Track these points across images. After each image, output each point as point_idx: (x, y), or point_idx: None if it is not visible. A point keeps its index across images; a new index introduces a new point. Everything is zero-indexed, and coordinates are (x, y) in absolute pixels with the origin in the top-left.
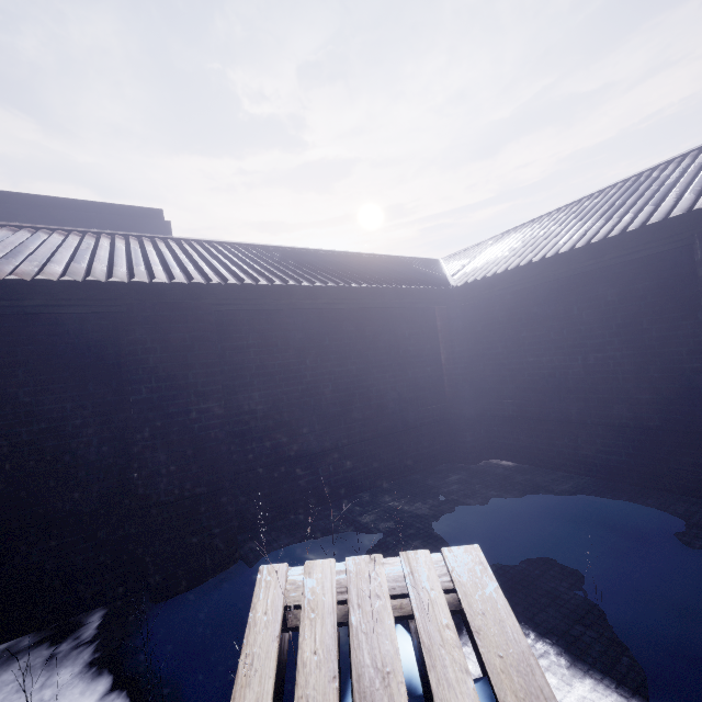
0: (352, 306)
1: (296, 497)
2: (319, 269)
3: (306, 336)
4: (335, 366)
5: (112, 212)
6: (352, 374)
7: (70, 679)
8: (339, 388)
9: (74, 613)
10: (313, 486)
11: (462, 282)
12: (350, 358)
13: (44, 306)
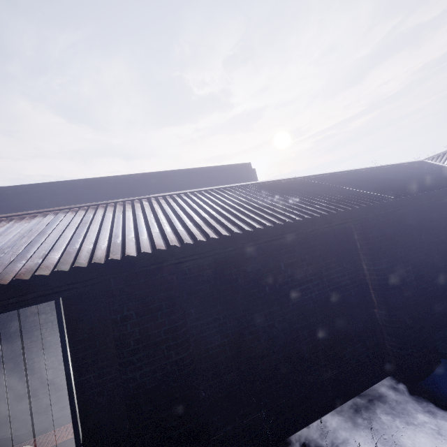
0: (446, 200)
1: (438, 320)
2: (400, 181)
3: (417, 222)
4: (434, 238)
5: (229, 169)
6: (443, 242)
7: (430, 420)
8: (440, 251)
9: (367, 387)
10: (443, 312)
11: None
12: (440, 232)
13: (337, 225)
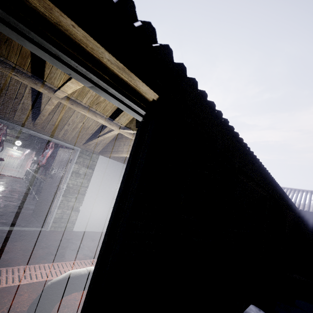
0: (289, 209)
1: None
2: None
3: None
4: None
5: None
6: None
7: None
8: None
9: (244, 309)
10: None
11: (302, 208)
12: None
13: (274, 194)
